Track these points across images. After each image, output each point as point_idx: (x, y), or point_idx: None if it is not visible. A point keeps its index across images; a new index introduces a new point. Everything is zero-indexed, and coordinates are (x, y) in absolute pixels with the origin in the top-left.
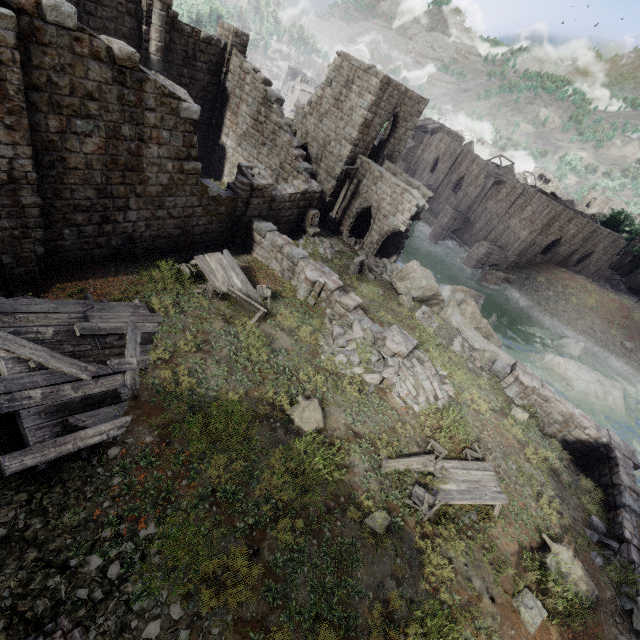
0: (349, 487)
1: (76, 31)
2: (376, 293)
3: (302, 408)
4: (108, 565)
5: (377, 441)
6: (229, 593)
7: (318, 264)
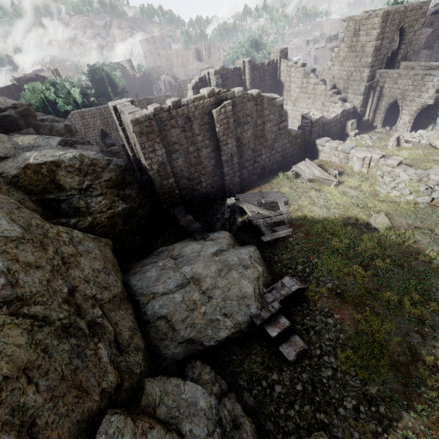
0: (417, 248)
1: (243, 95)
2: (415, 153)
3: (374, 217)
4: (304, 269)
5: (434, 229)
6: (357, 279)
7: (363, 148)
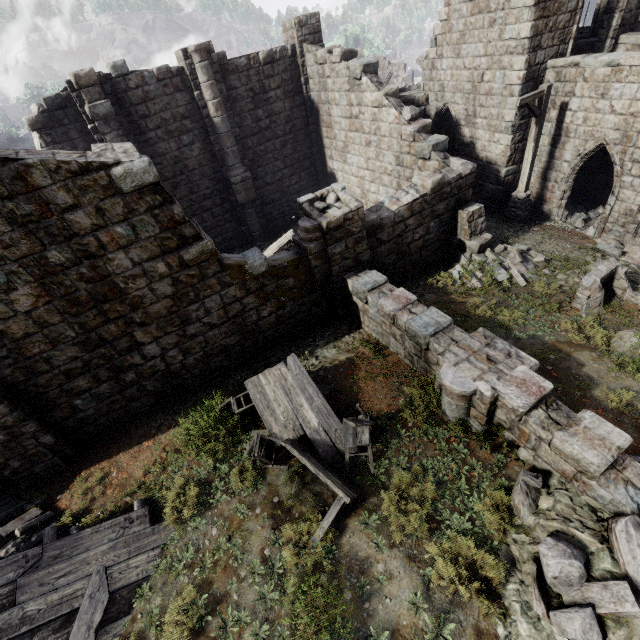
0: None
1: None
2: None
3: None
4: None
5: None
6: None
7: (475, 338)
